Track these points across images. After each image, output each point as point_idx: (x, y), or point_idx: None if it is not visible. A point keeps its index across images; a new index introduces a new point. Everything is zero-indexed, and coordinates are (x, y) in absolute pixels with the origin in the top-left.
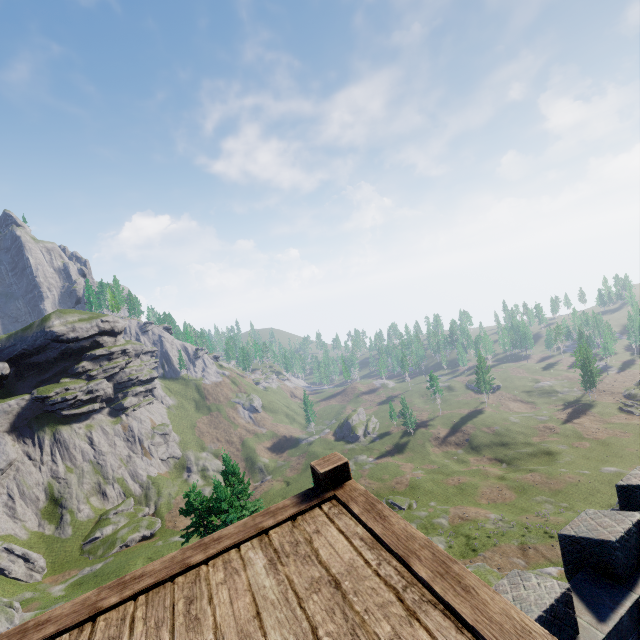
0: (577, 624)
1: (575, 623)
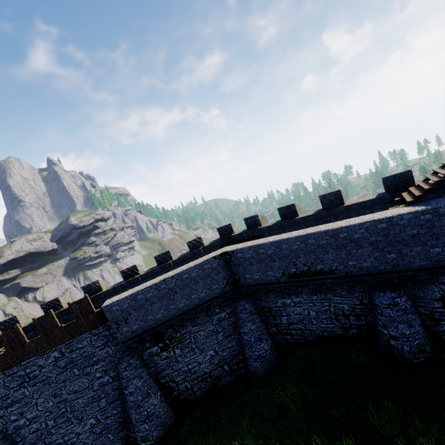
0: (62, 306)
1: (61, 306)
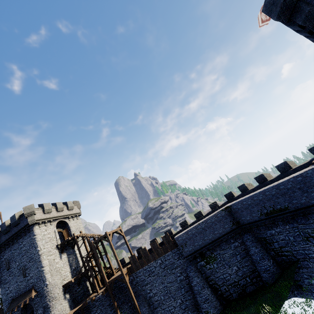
0: (158, 242)
1: (157, 242)
